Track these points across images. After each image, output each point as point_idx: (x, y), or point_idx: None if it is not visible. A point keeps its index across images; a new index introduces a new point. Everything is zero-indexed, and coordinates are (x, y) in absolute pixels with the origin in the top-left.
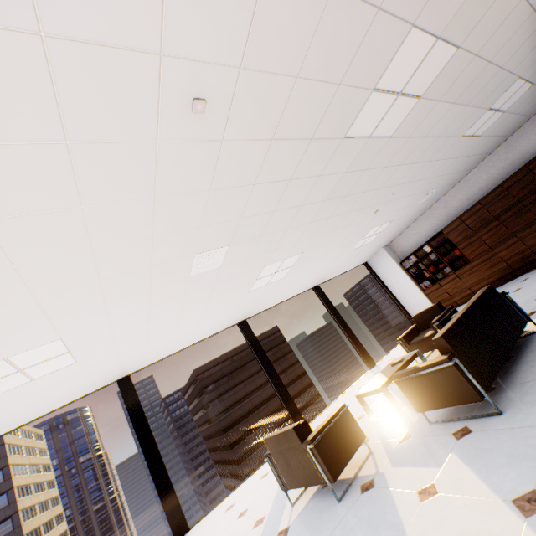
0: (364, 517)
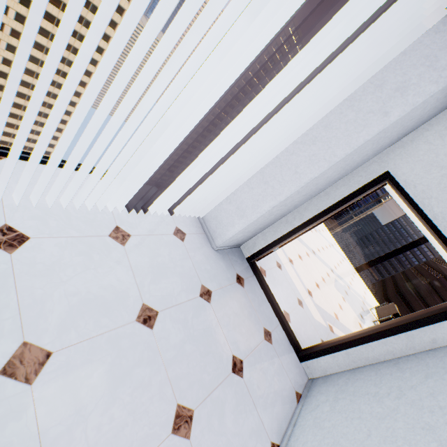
0: (370, 324)
